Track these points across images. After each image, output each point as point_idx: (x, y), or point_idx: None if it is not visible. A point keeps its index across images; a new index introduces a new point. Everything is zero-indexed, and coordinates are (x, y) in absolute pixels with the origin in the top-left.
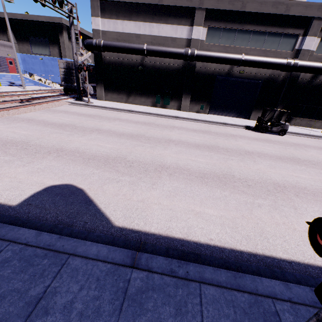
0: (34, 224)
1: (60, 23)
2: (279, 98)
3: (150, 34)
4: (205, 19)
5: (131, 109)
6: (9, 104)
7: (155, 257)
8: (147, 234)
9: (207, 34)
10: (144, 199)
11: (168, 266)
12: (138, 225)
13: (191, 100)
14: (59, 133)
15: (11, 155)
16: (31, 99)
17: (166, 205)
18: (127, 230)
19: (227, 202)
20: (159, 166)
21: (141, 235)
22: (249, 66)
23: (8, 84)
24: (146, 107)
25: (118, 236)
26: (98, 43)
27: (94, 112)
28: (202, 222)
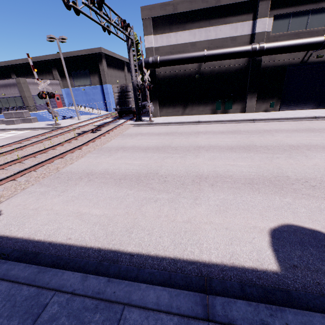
0: None
1: (99, 53)
2: None
3: (207, 39)
4: (270, 8)
5: (198, 121)
6: (86, 136)
7: None
8: None
9: (272, 24)
10: None
11: None
12: None
13: (257, 100)
14: (170, 157)
15: (164, 192)
16: (98, 128)
17: None
18: None
19: None
20: None
21: None
22: None
23: (61, 118)
24: (207, 115)
25: None
26: (155, 59)
27: (165, 129)
28: None
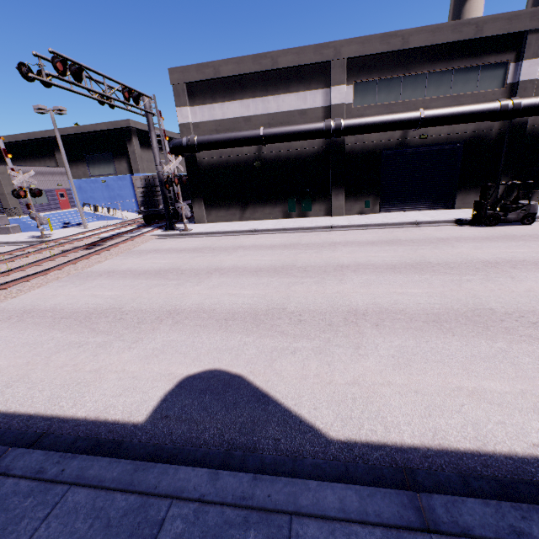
0: (191, 455)
1: (127, 128)
2: (500, 165)
3: (266, 113)
4: (347, 73)
5: (253, 229)
6: (73, 255)
7: (461, 502)
8: (401, 450)
9: (354, 94)
10: (356, 378)
11: (501, 521)
12: (375, 433)
13: (346, 197)
14: (161, 285)
15: (103, 334)
16: (102, 241)
17: (402, 384)
18: (360, 446)
19: (514, 361)
20: (349, 313)
21: (390, 453)
22: (436, 124)
23: (62, 225)
24: (275, 221)
25: (350, 461)
26: (191, 141)
27: (198, 243)
28: (492, 409)
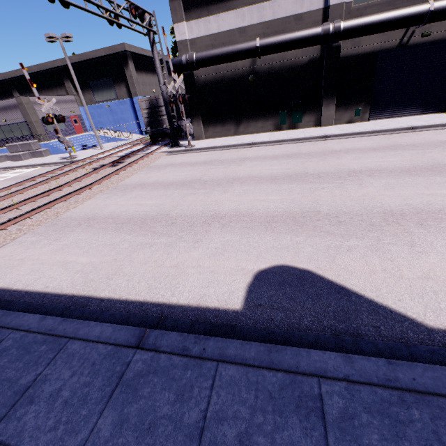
0: (303, 339)
1: (122, 52)
2: None
3: (261, 22)
4: None
5: (251, 142)
6: (104, 171)
7: None
8: None
9: None
10: (426, 273)
11: None
12: None
13: (337, 106)
14: (192, 194)
15: (165, 236)
16: (122, 159)
17: None
18: None
19: None
20: (385, 214)
21: None
22: (445, 18)
23: (81, 148)
24: (267, 134)
25: None
26: (190, 58)
27: (205, 157)
28: None
